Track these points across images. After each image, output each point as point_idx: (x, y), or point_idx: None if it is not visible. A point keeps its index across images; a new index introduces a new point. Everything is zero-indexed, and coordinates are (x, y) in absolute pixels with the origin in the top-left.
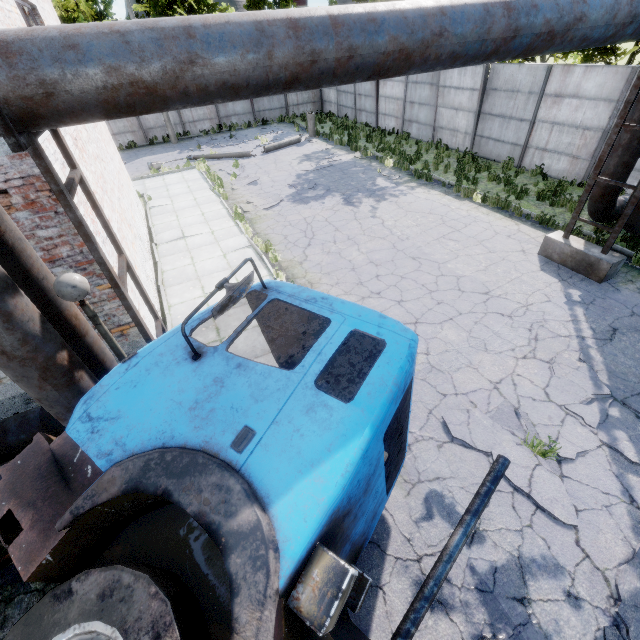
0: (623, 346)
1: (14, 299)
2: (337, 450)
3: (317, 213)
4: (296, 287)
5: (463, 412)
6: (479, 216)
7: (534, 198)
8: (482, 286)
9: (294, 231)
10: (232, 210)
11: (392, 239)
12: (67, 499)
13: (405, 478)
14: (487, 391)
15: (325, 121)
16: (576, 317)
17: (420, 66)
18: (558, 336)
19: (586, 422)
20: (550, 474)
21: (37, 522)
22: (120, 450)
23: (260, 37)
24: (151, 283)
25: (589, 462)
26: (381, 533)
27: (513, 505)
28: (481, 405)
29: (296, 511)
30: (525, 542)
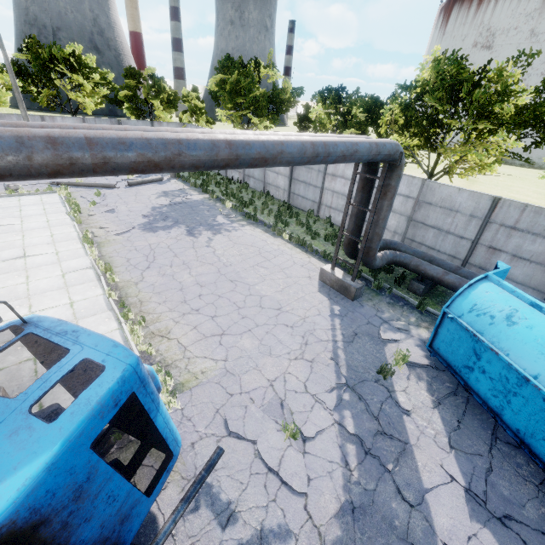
0: (358, 346)
1: None
2: (23, 467)
3: (162, 241)
4: (56, 321)
5: (242, 408)
6: (285, 250)
7: (323, 239)
8: (277, 303)
9: (137, 255)
10: (83, 233)
11: (219, 265)
12: None
13: (183, 475)
14: (264, 388)
15: None
16: (334, 326)
17: (170, 170)
18: (321, 341)
19: (327, 406)
20: (296, 452)
21: None
22: None
23: (20, 147)
24: None
25: (324, 438)
26: (149, 534)
27: (265, 484)
28: (258, 400)
29: None
30: (268, 515)
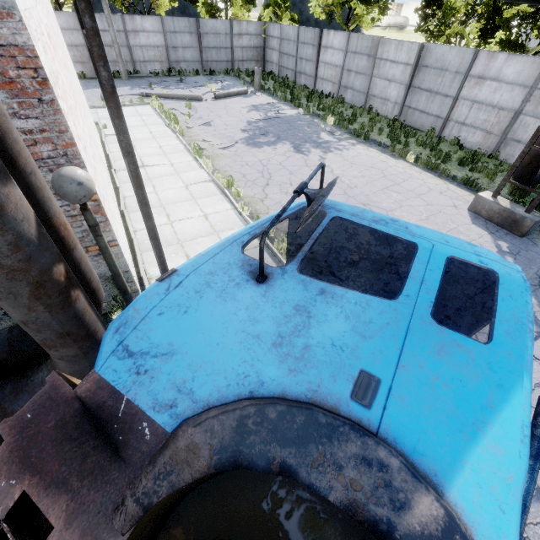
0: None
1: (6, 187)
2: (501, 406)
3: (271, 157)
4: (354, 206)
5: None
6: (413, 174)
7: (455, 163)
8: None
9: (252, 171)
10: (189, 146)
11: (342, 186)
12: (120, 476)
13: None
14: None
15: (268, 79)
16: None
17: None
18: None
19: (536, 356)
20: None
21: (76, 515)
22: (187, 400)
23: None
24: (116, 206)
25: None
26: None
27: None
28: None
29: (484, 496)
30: None
